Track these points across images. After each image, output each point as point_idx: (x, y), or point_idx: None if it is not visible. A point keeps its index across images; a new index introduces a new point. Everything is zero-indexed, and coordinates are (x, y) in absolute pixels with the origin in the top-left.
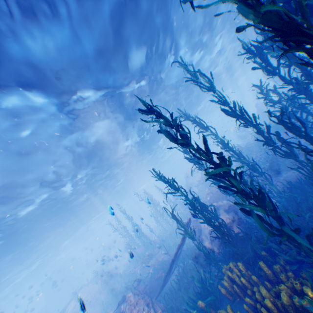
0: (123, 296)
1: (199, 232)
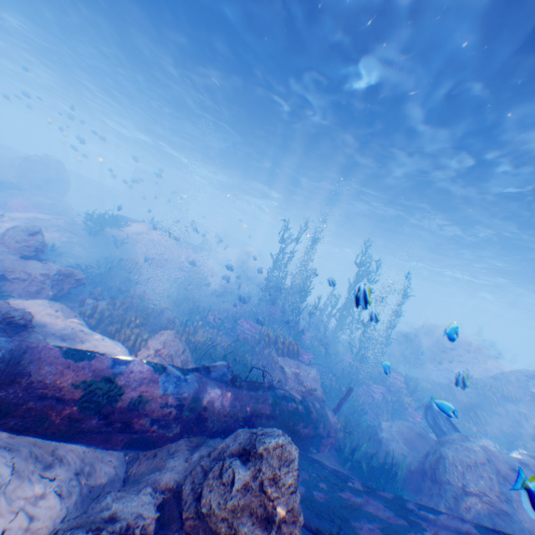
0: (227, 371)
1: (477, 519)
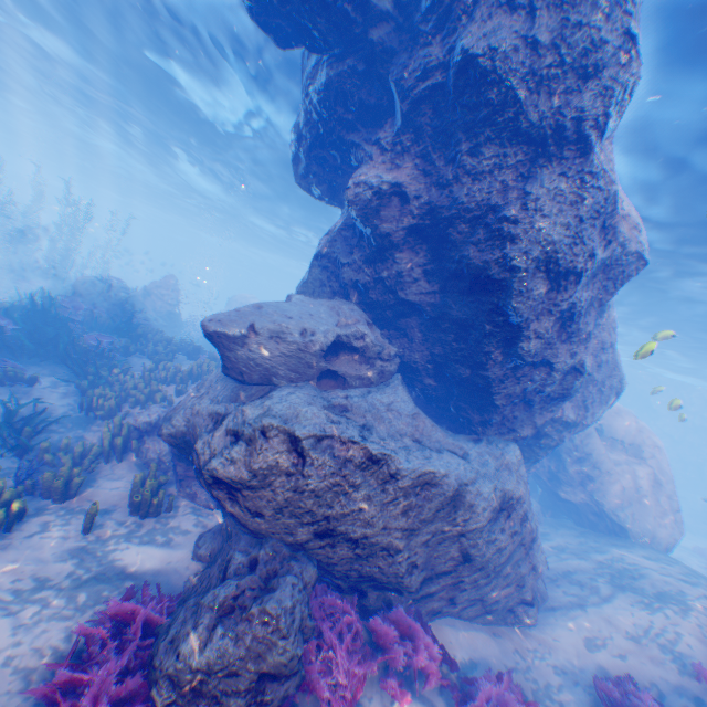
0: None
1: None
